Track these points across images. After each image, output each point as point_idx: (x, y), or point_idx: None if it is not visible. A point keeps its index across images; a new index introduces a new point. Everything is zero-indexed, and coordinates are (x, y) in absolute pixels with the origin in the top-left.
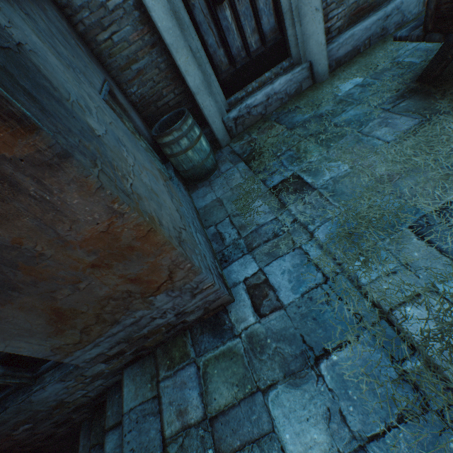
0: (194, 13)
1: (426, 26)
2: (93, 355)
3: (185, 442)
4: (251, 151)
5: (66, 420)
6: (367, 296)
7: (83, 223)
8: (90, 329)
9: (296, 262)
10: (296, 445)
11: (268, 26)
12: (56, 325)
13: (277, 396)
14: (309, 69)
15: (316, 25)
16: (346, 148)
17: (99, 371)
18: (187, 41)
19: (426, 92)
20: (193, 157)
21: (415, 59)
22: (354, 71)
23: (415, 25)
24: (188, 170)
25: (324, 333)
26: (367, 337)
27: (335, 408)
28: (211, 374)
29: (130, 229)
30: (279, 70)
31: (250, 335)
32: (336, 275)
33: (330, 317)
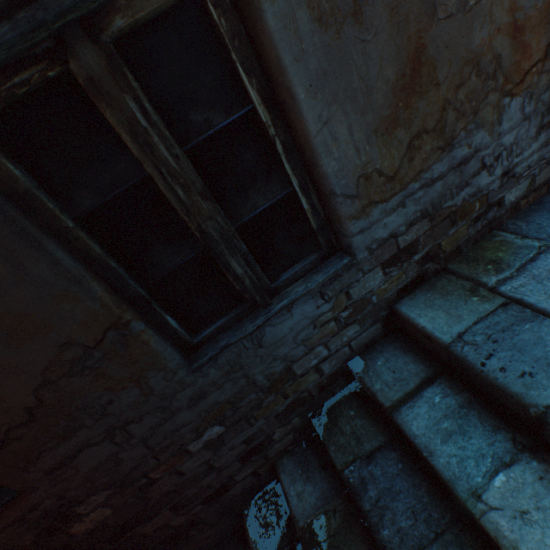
0: None
1: None
2: (384, 235)
3: None
4: None
5: (262, 441)
6: None
7: None
8: (419, 146)
9: None
10: None
11: None
12: (396, 103)
13: None
14: None
15: None
16: None
17: (367, 293)
18: None
19: None
20: None
21: None
22: None
23: None
24: None
25: None
26: None
27: None
28: None
29: None
30: None
31: None
32: None
33: None
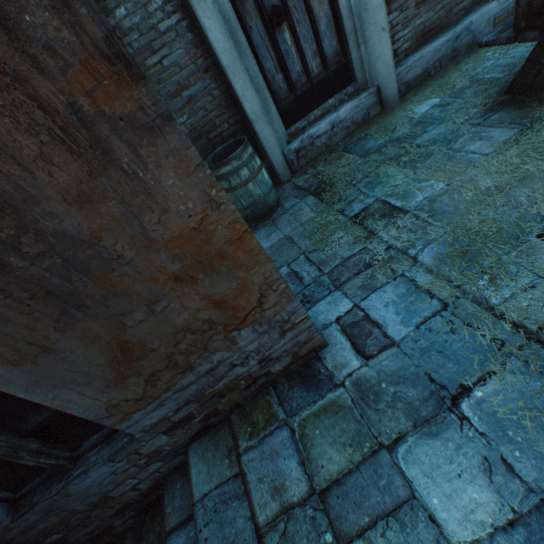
0: (251, 36)
1: (517, 25)
2: (155, 421)
3: (289, 528)
4: (319, 183)
5: (105, 529)
6: (503, 317)
7: (174, 214)
8: (158, 377)
9: (401, 292)
10: (450, 511)
11: (330, 49)
12: (119, 369)
13: (409, 452)
14: (377, 94)
15: (382, 46)
16: (436, 167)
17: (158, 447)
18: (245, 64)
19: (519, 102)
20: (254, 191)
21: (496, 75)
22: (428, 93)
23: (501, 30)
24: (248, 207)
25: (457, 366)
26: (515, 364)
27: (494, 455)
28: (312, 435)
29: (224, 227)
30: (343, 96)
31: (356, 381)
32: (457, 299)
33: (461, 347)
